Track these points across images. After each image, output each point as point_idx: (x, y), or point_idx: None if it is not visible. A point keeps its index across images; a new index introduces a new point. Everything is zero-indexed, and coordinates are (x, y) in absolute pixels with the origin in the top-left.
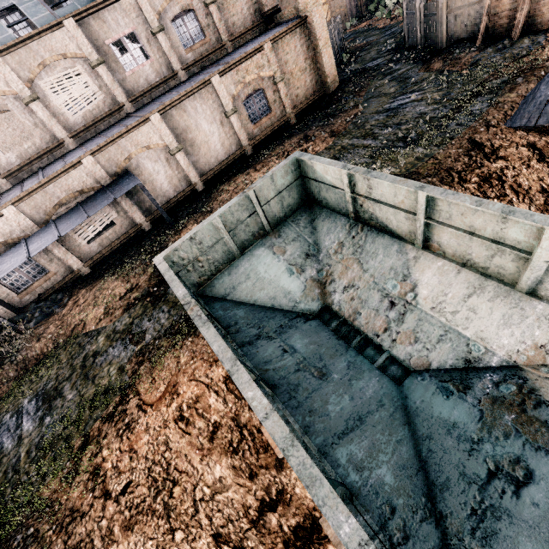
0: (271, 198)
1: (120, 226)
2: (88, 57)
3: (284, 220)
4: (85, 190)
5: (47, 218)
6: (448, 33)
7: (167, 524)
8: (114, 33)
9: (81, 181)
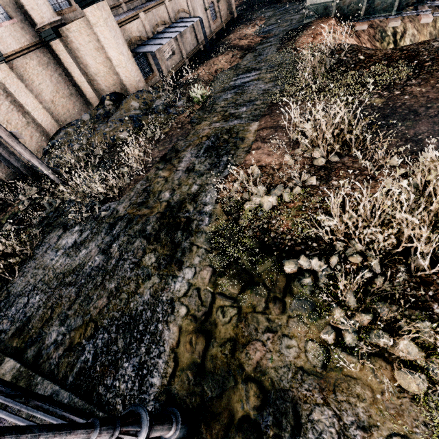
0: None
1: (177, 57)
2: None
3: None
4: (165, 22)
5: (153, 31)
6: None
7: None
8: None
9: (164, 15)
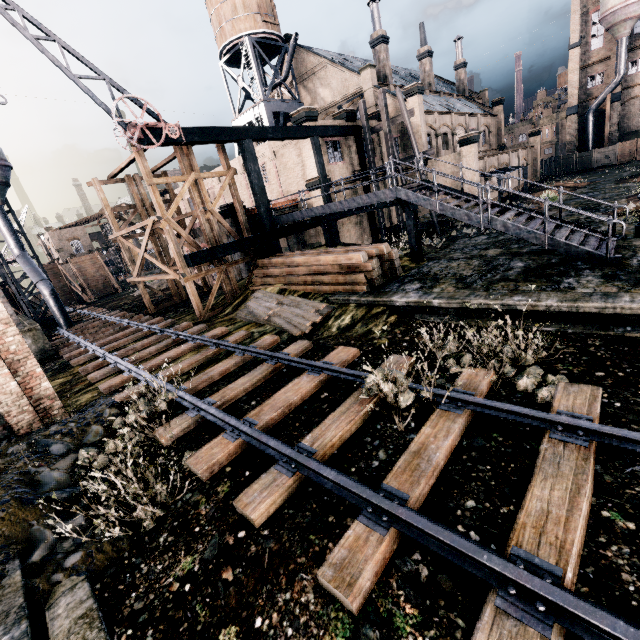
0: None
1: (495, 193)
2: (467, 129)
3: None
4: (495, 167)
5: (488, 170)
6: (596, 162)
7: None
8: (471, 126)
9: (495, 163)
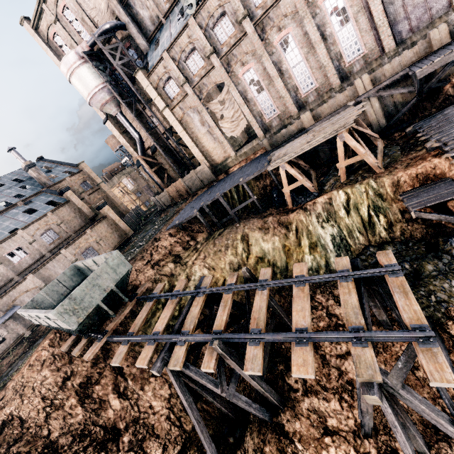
0: (66, 280)
1: (9, 339)
2: None
3: (76, 286)
4: None
5: None
6: (165, 204)
7: (20, 399)
8: (8, 250)
9: None
